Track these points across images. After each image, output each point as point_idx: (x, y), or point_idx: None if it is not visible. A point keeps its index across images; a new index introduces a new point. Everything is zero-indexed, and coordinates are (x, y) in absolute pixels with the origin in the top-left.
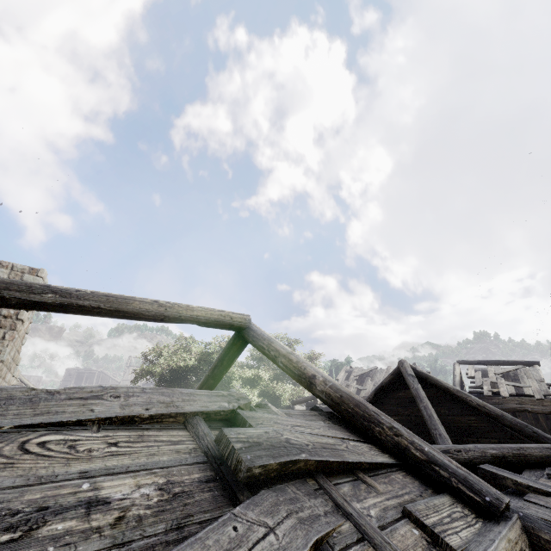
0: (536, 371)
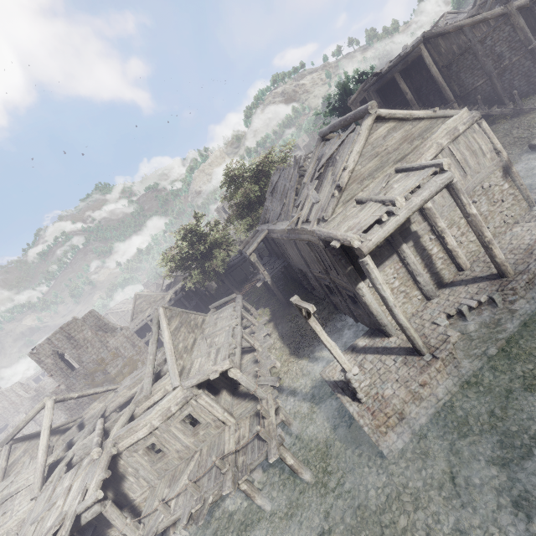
0: (350, 145)
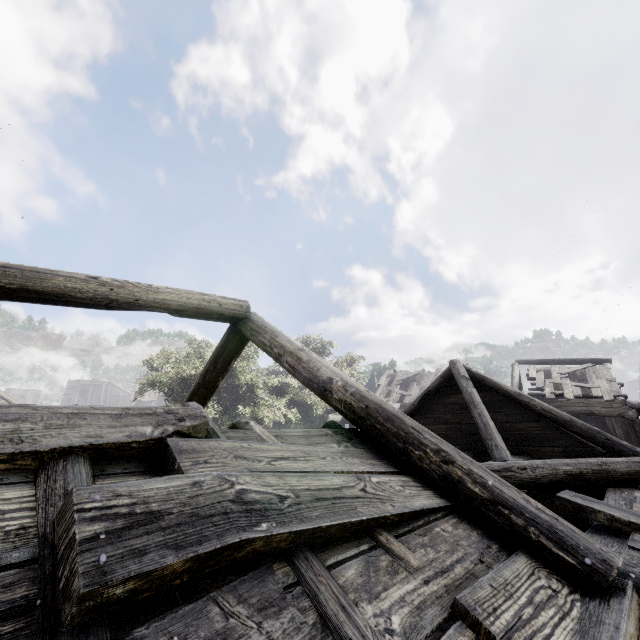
0: (607, 370)
